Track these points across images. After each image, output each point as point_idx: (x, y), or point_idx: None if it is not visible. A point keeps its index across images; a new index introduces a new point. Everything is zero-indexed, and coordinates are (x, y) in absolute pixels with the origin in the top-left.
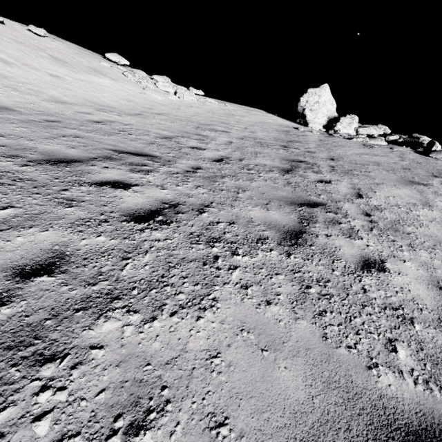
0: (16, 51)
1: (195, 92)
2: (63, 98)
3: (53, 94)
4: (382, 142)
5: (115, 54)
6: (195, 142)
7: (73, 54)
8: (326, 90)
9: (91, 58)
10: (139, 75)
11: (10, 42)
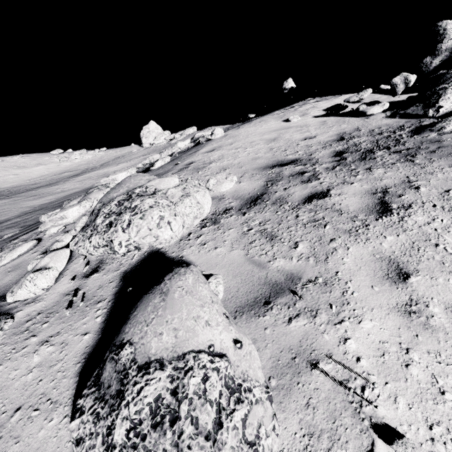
0: (3, 171)
1: (97, 151)
2: (13, 181)
3: (10, 182)
4: (163, 143)
5: (56, 150)
6: (48, 180)
7: (31, 161)
8: (151, 124)
9: (40, 158)
10: (61, 157)
11: (2, 169)
